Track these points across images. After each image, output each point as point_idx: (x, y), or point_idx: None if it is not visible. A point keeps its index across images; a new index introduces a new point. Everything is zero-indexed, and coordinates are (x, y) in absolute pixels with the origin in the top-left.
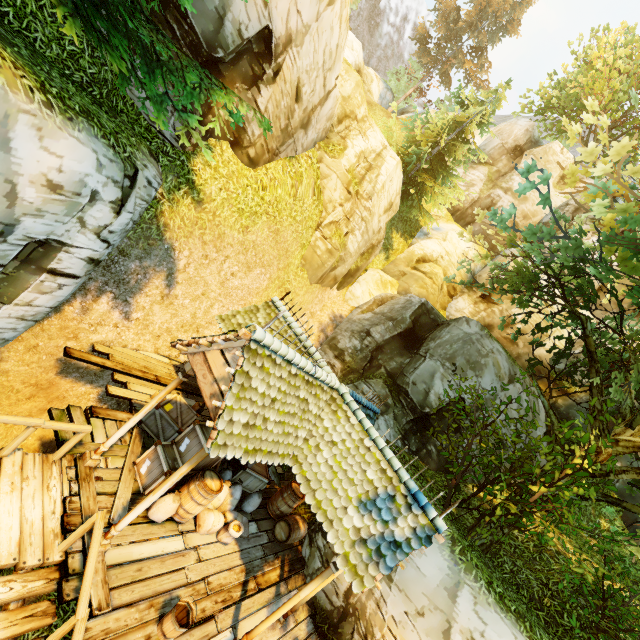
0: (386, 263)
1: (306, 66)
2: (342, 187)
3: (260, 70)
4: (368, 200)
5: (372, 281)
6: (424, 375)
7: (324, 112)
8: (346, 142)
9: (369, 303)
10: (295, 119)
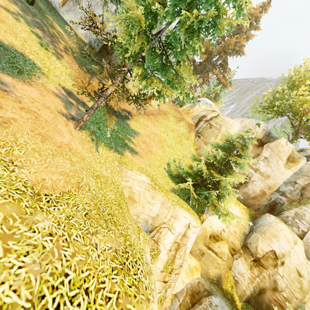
0: None
1: None
2: (159, 283)
3: None
4: (179, 267)
5: (183, 271)
6: None
7: None
8: (158, 246)
9: (183, 294)
10: None
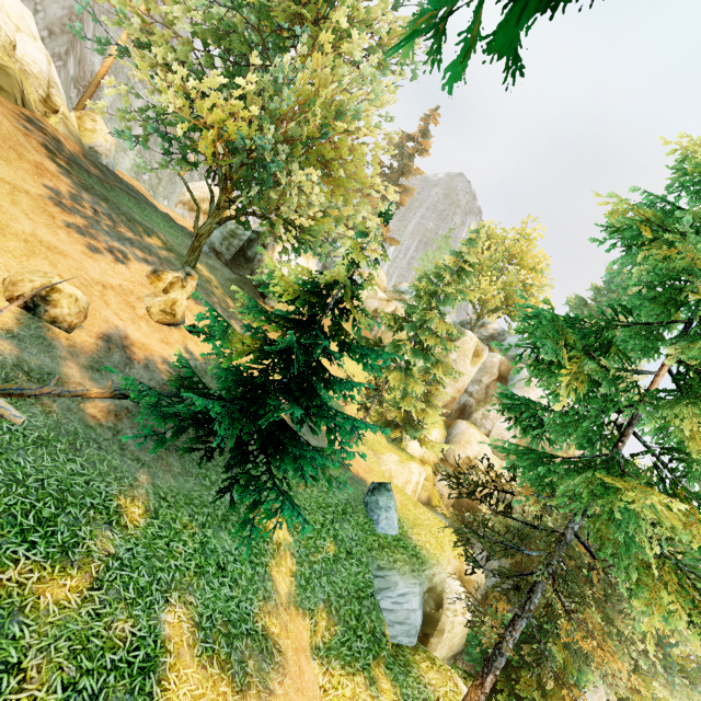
0: None
1: None
2: None
3: None
4: None
5: None
6: None
7: None
8: None
9: None
10: None
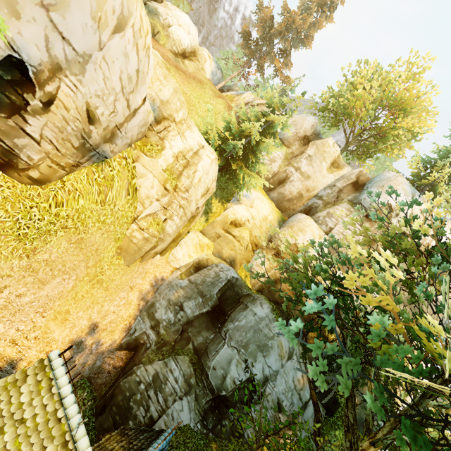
0: (206, 224)
1: (96, 92)
2: (159, 185)
3: (20, 98)
4: (185, 192)
5: (192, 245)
6: (223, 360)
7: (134, 124)
8: (164, 143)
9: (188, 265)
10: (94, 137)
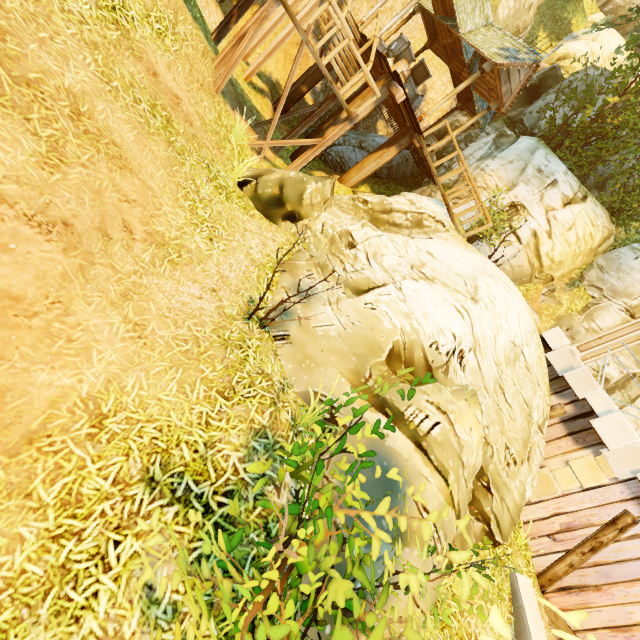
0: None
1: None
2: None
3: None
4: None
5: None
6: (541, 105)
7: None
8: None
9: None
10: None
